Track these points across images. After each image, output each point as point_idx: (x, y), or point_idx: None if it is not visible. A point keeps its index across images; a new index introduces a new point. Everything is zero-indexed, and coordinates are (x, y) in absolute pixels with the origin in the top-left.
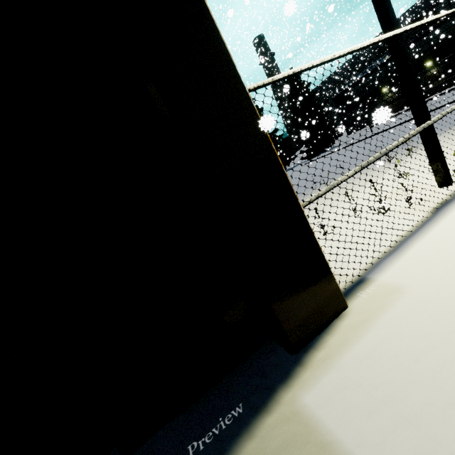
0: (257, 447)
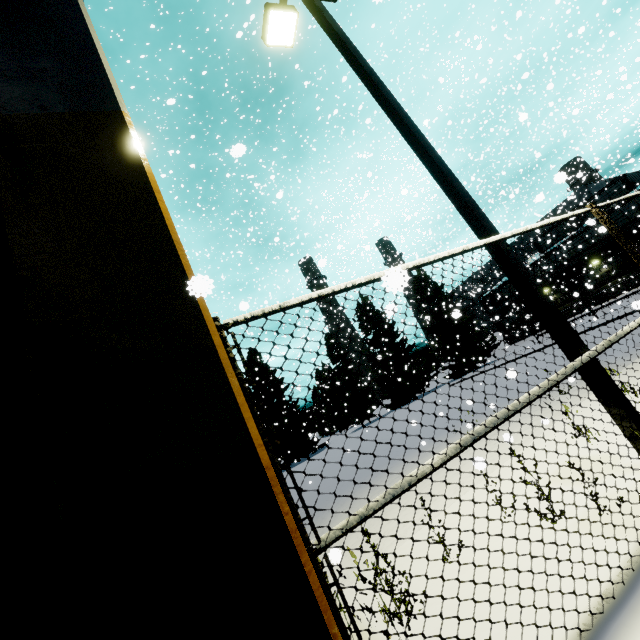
0: None
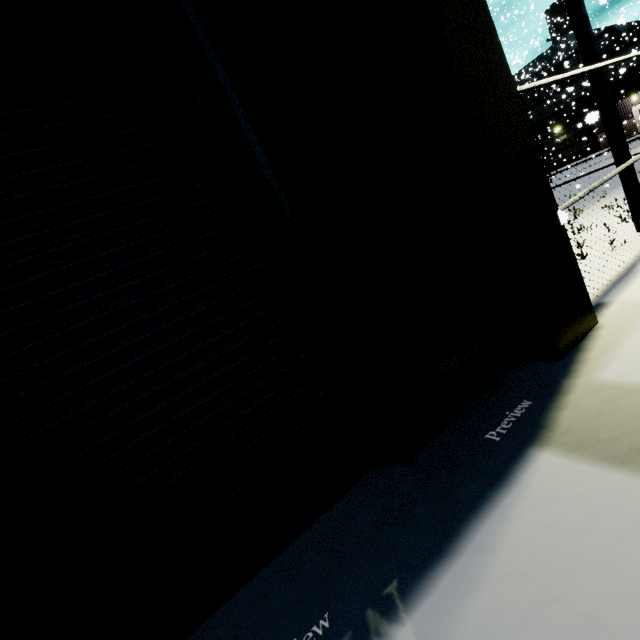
0: (574, 412)
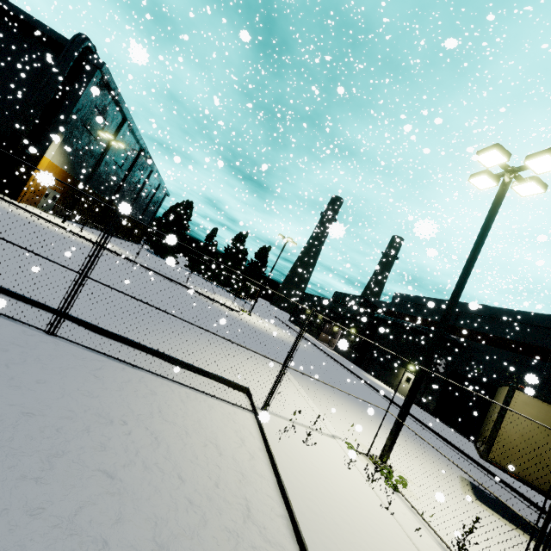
0: None
